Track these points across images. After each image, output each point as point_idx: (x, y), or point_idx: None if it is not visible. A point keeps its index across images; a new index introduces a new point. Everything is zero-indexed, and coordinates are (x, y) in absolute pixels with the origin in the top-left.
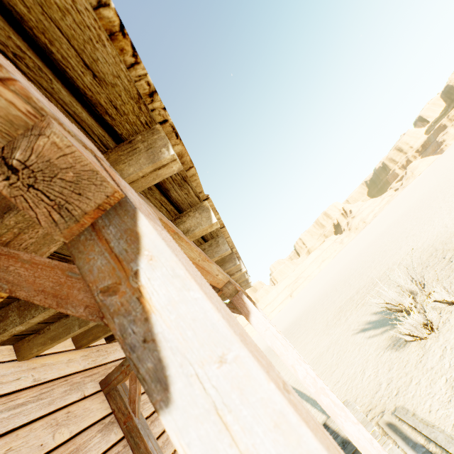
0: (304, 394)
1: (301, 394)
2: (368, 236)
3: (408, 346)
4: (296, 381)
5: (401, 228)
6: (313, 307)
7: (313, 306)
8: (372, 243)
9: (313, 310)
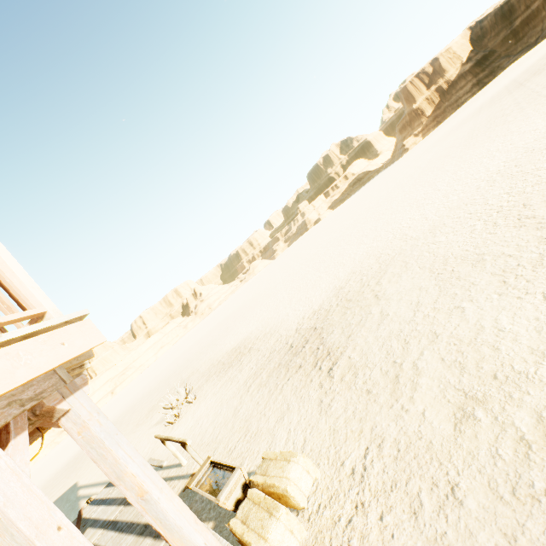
0: (101, 482)
1: (98, 484)
2: (205, 328)
3: (169, 428)
4: (96, 478)
5: (218, 333)
6: (134, 407)
7: (133, 406)
8: (202, 340)
9: (132, 410)
